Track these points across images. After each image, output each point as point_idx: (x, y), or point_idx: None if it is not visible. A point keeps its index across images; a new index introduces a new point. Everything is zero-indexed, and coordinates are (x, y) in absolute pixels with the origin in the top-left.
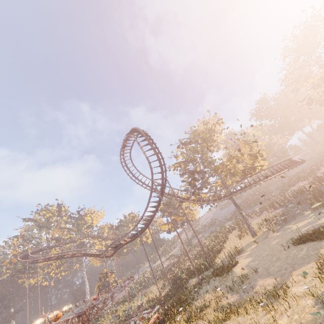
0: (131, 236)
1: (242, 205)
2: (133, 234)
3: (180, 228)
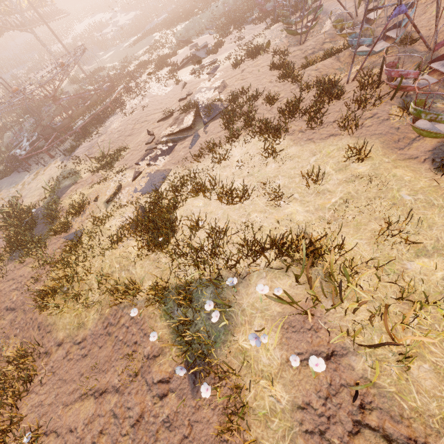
0: None
1: None
2: None
3: None
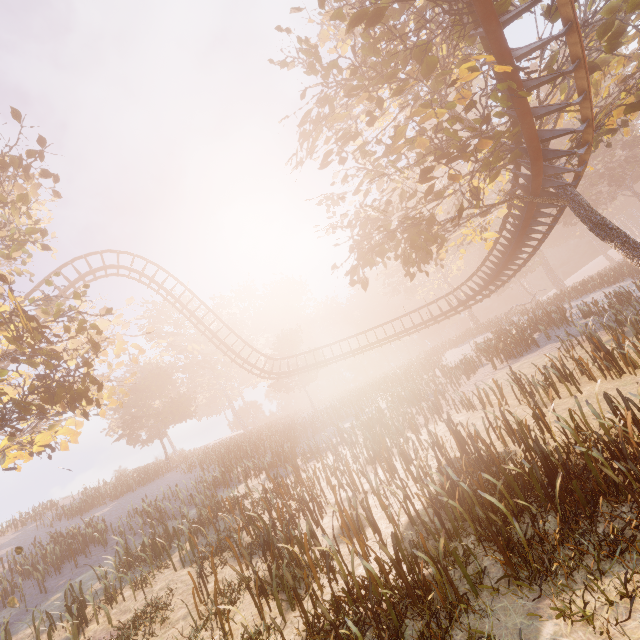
0: None
1: (239, 451)
2: None
3: None
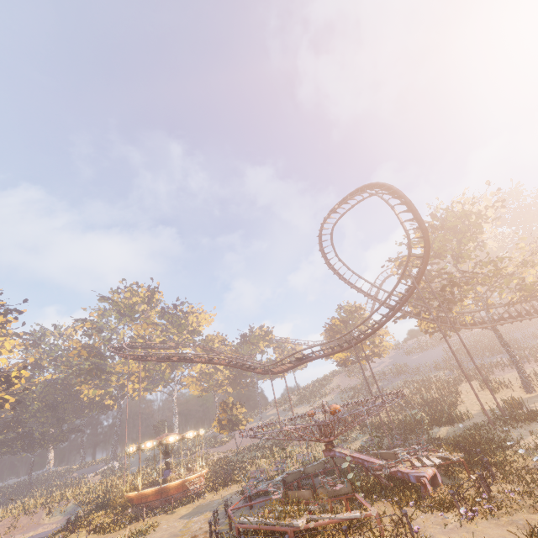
0: (327, 348)
1: (459, 352)
2: (339, 344)
3: (363, 363)
